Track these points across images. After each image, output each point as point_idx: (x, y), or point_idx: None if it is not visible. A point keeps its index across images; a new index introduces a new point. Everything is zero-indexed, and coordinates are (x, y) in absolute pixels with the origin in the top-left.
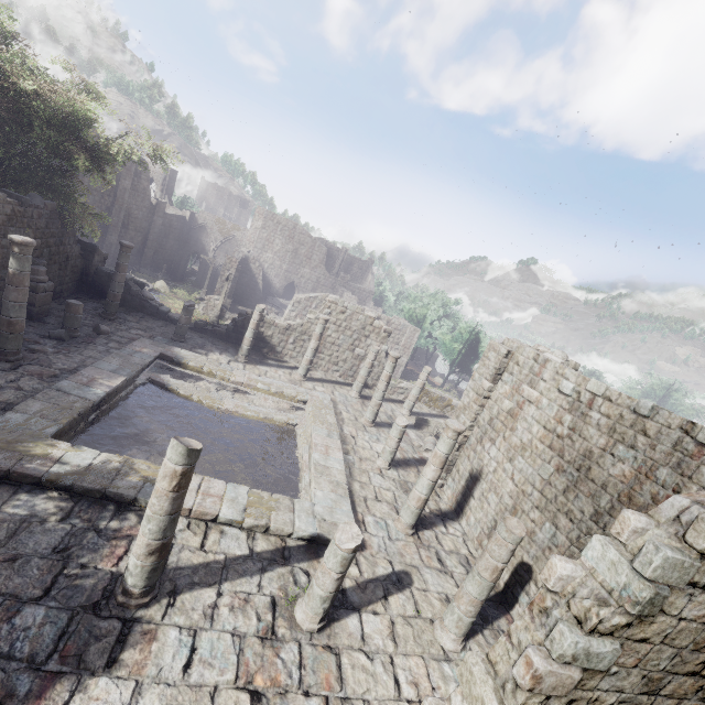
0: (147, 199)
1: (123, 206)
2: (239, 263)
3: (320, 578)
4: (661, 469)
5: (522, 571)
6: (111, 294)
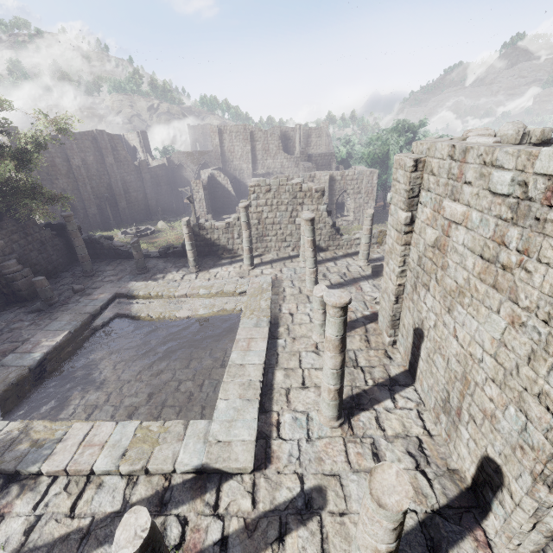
0: (131, 164)
1: (117, 178)
2: (209, 182)
3: None
4: None
5: (489, 469)
6: (80, 257)
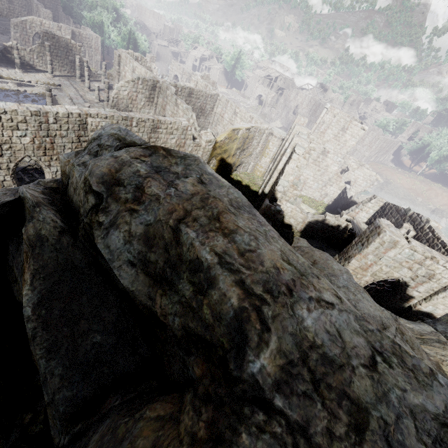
0: None
1: None
2: None
3: None
4: None
5: None
6: None
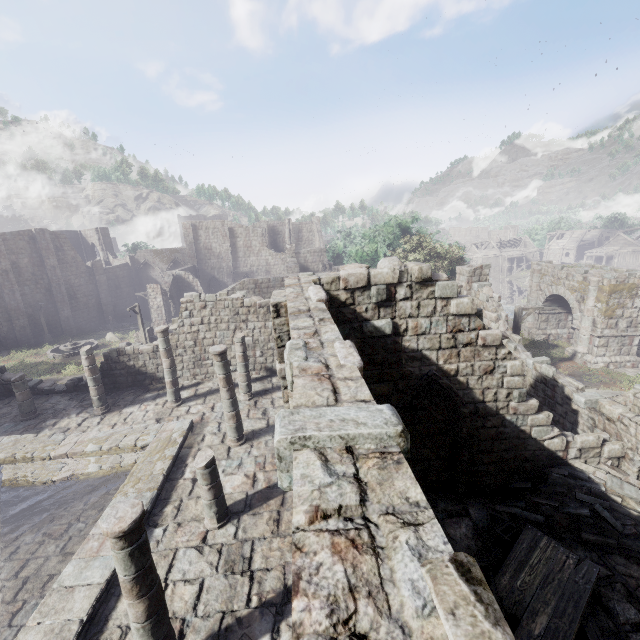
0: (81, 266)
1: (61, 281)
2: (174, 285)
3: None
4: None
5: None
6: None
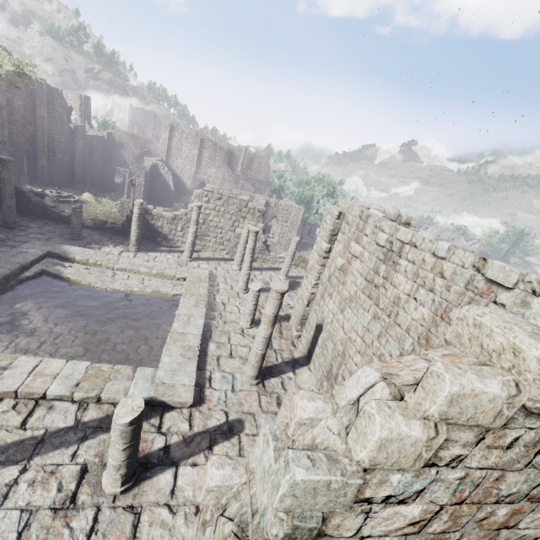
0: (65, 125)
1: (45, 133)
2: (150, 170)
3: (109, 450)
4: (454, 310)
5: None
6: (5, 206)
